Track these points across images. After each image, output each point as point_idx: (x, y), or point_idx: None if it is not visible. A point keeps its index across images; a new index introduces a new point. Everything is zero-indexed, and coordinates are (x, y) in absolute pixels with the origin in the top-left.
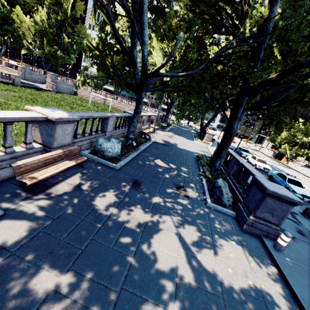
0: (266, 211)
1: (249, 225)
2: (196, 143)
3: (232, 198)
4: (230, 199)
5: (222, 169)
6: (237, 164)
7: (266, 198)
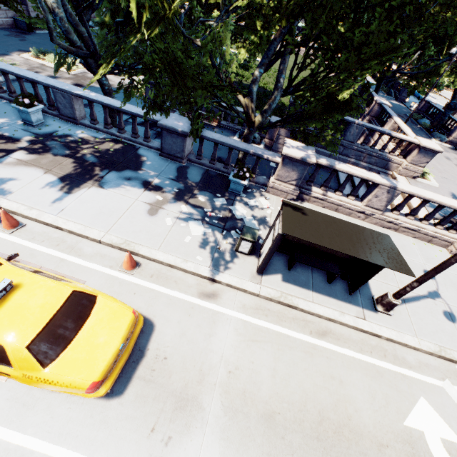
0: (404, 94)
1: (399, 99)
2: (367, 77)
3: (394, 97)
4: (393, 96)
5: (389, 89)
6: (398, 84)
7: (405, 90)
